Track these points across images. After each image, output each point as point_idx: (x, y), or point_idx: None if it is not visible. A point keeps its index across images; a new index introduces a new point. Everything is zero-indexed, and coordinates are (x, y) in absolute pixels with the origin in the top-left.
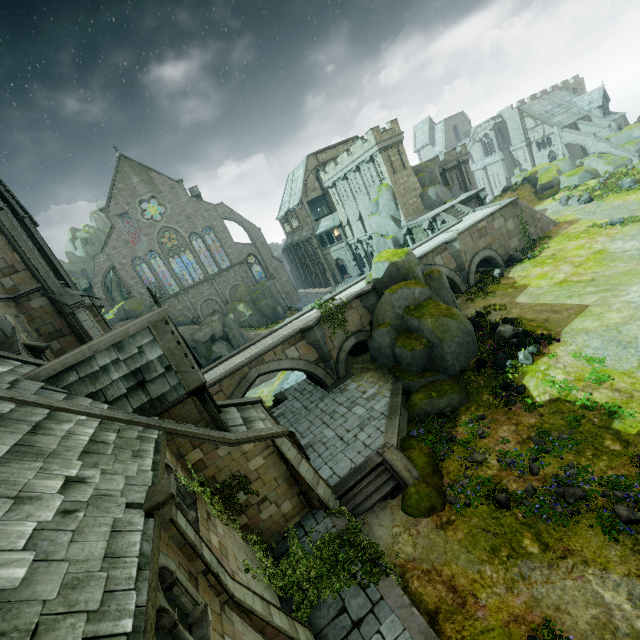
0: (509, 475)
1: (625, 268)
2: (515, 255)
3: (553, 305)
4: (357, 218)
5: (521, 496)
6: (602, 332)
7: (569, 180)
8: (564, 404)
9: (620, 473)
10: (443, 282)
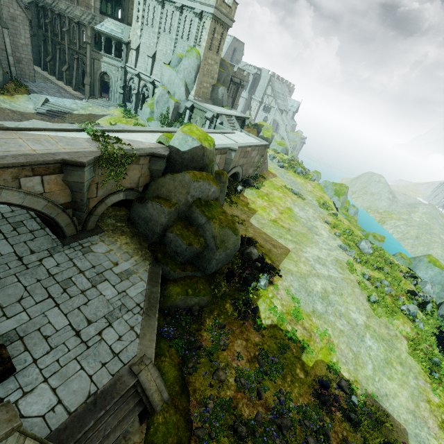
0: (243, 398)
1: (303, 230)
2: (251, 181)
3: (272, 239)
4: (151, 54)
5: (253, 426)
6: (299, 278)
7: (277, 146)
8: (279, 331)
9: (305, 401)
10: (225, 187)
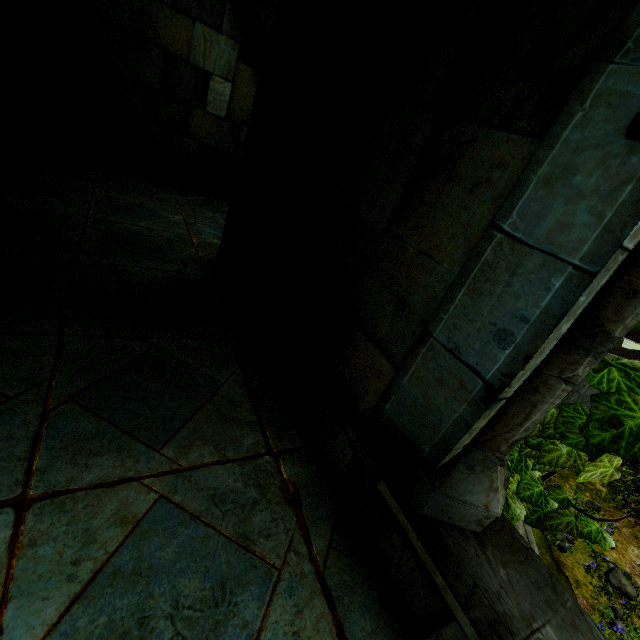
0: None
1: None
2: None
3: None
4: None
5: None
6: None
7: None
8: None
9: None
10: None
